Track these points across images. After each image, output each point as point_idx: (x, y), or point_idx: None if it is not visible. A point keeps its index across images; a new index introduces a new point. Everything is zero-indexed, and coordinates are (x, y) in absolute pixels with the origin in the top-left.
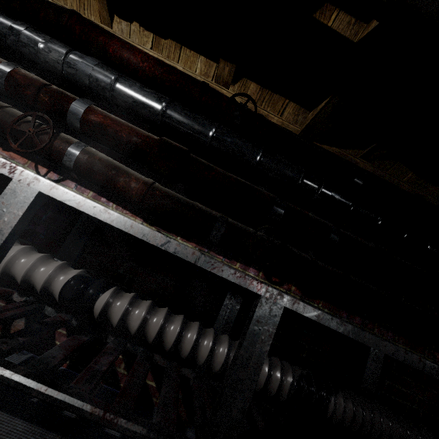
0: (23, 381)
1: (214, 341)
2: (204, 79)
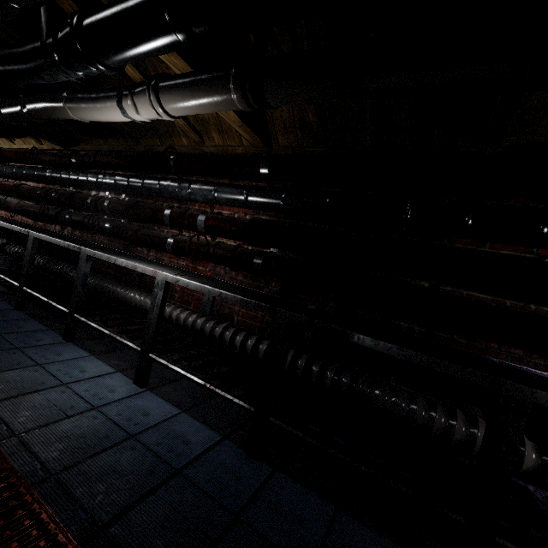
0: None
1: None
2: (38, 145)
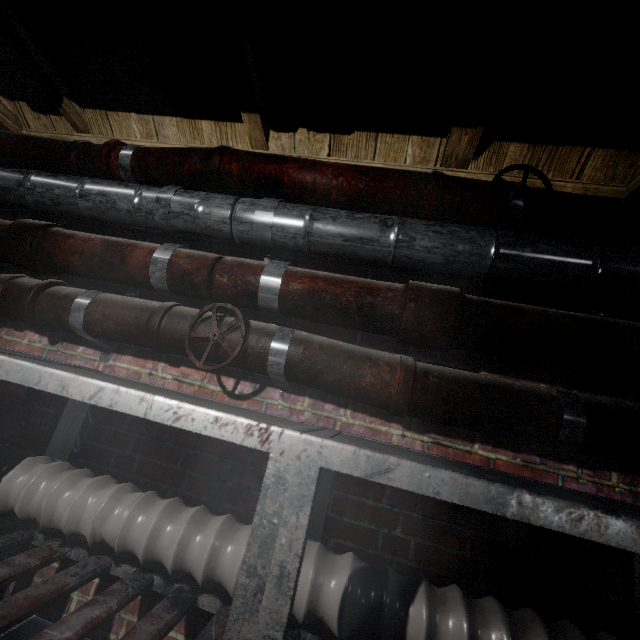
0: None
1: None
2: (421, 168)
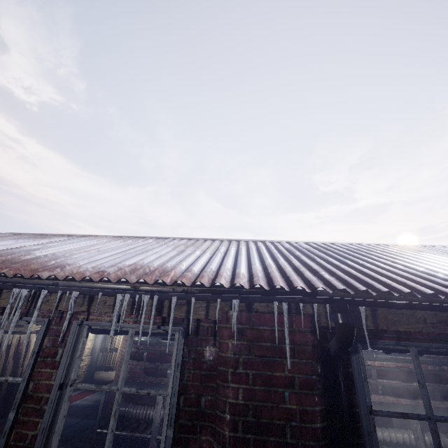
0: None
1: None
2: None
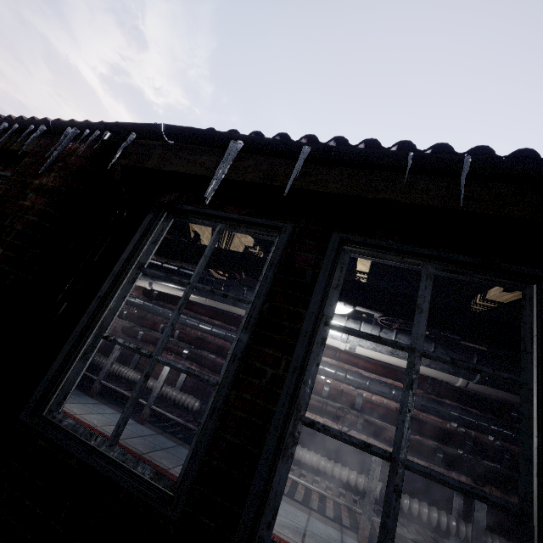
0: (402, 532)
1: (456, 522)
2: None
